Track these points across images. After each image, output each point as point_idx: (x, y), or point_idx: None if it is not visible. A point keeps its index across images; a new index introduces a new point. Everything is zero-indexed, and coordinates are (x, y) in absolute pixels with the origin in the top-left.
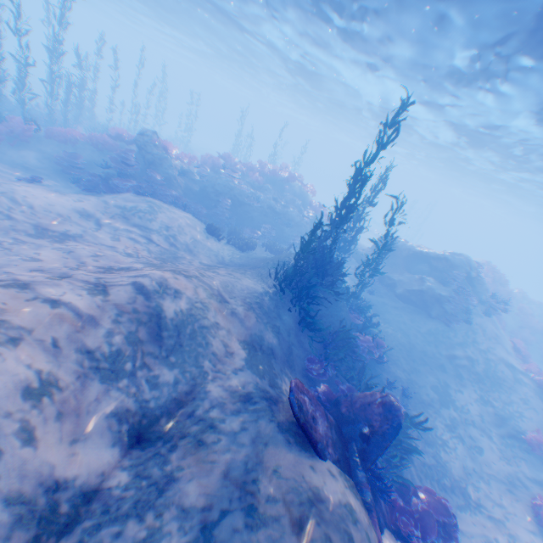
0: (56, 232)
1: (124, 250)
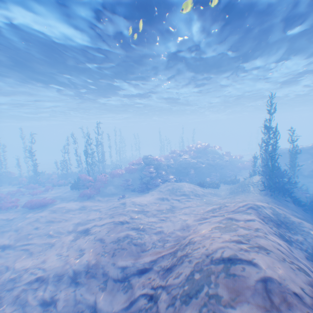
0: (163, 209)
1: (193, 205)
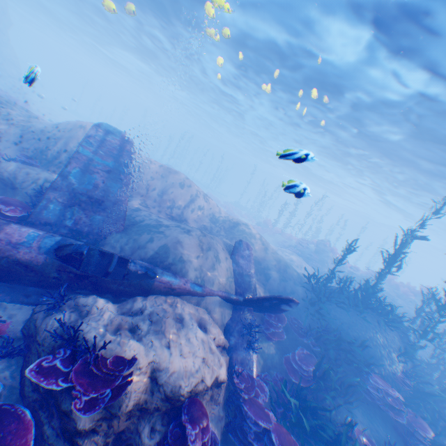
0: None
1: None
